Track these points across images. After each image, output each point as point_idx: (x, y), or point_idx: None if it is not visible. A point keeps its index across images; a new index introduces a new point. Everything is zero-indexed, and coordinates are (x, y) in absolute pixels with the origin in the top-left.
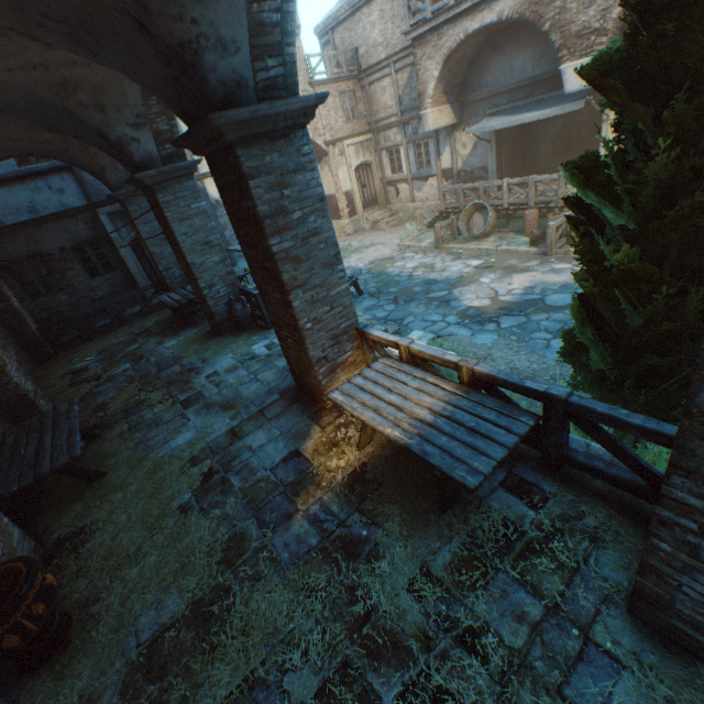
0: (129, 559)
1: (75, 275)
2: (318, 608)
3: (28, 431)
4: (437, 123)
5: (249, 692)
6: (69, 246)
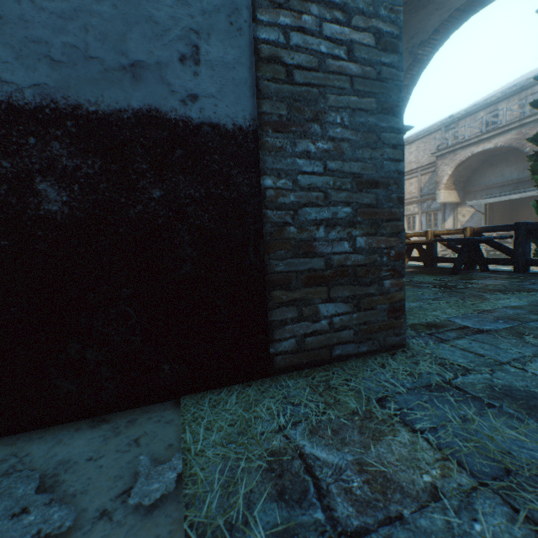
0: None
1: None
2: None
3: None
4: (446, 199)
5: None
6: None
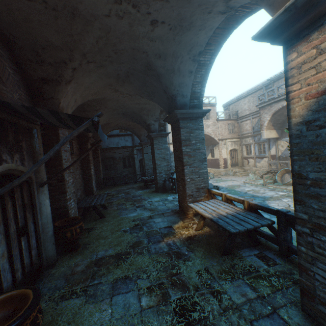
0: (102, 237)
1: (119, 166)
2: (158, 266)
3: (90, 197)
4: (268, 136)
5: (124, 279)
6: (122, 157)
